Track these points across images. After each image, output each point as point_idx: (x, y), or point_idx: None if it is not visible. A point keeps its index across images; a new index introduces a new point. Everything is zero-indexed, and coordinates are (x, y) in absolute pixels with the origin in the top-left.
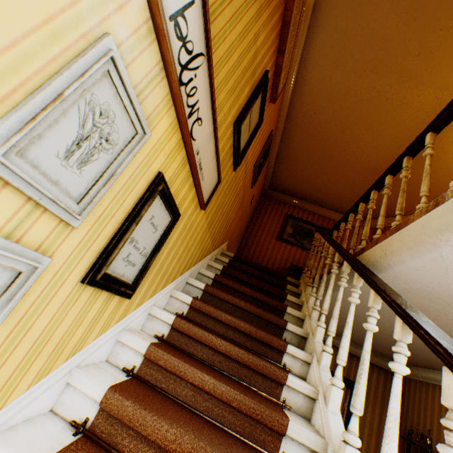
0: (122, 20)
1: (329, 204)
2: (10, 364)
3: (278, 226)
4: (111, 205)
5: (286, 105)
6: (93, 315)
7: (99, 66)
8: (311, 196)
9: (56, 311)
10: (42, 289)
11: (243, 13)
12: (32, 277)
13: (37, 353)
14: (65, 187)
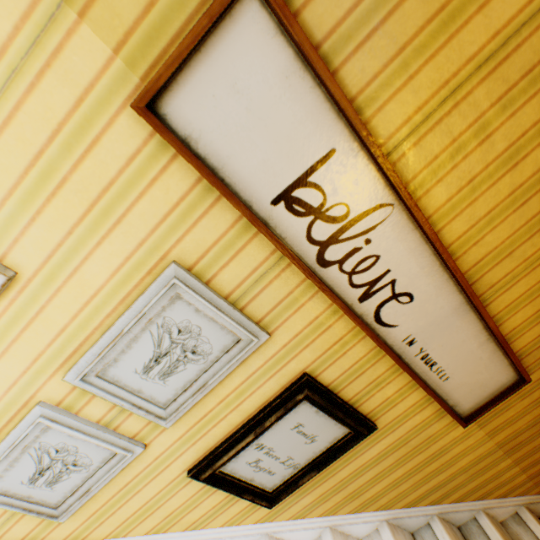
0: (194, 238)
1: None
2: (126, 509)
3: None
4: (218, 407)
5: None
6: (213, 502)
7: (157, 297)
8: None
9: (164, 486)
10: (145, 466)
11: None
12: (123, 460)
13: (149, 511)
14: (149, 394)
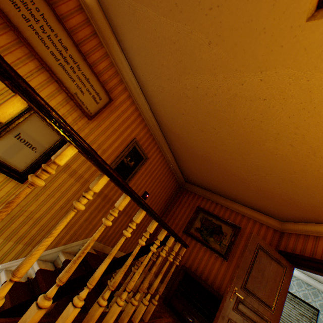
0: None
1: (239, 199)
2: None
3: (188, 219)
4: None
5: (149, 115)
6: None
7: None
8: (219, 190)
9: None
10: None
11: None
12: None
13: None
14: None
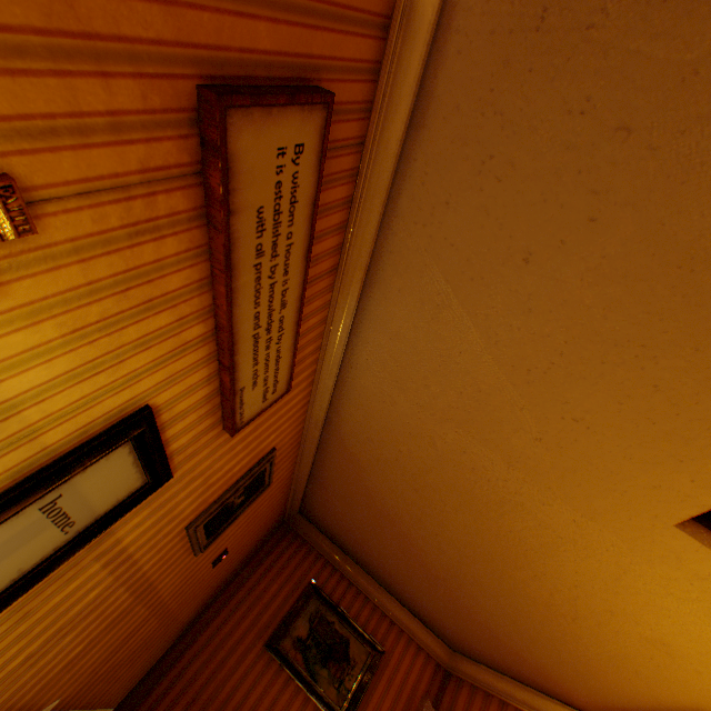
0: None
1: (398, 589)
2: None
3: (284, 609)
4: None
5: (322, 405)
6: None
7: None
8: (368, 561)
9: None
10: None
11: None
12: None
13: None
14: None
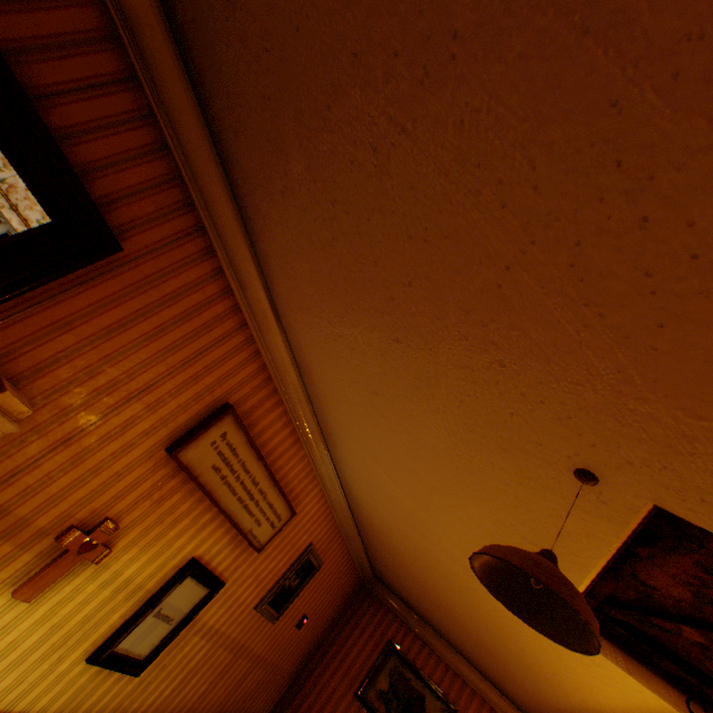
0: None
1: (462, 651)
2: None
3: (368, 664)
4: None
5: (342, 505)
6: None
7: None
8: (432, 622)
9: None
10: None
11: (36, 607)
12: None
13: None
14: None
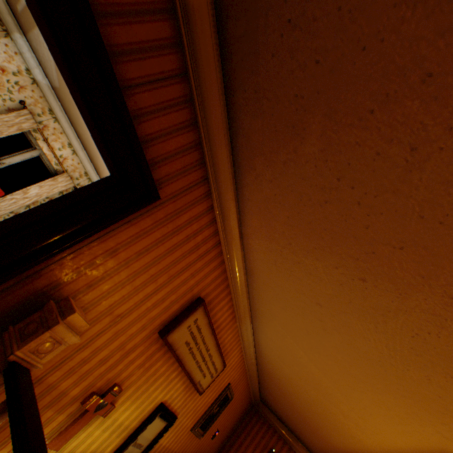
0: None
1: None
2: None
3: None
4: None
5: (251, 356)
6: None
7: None
8: (303, 440)
9: None
10: None
11: (61, 451)
12: None
13: None
14: None
